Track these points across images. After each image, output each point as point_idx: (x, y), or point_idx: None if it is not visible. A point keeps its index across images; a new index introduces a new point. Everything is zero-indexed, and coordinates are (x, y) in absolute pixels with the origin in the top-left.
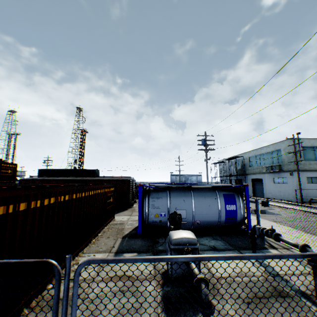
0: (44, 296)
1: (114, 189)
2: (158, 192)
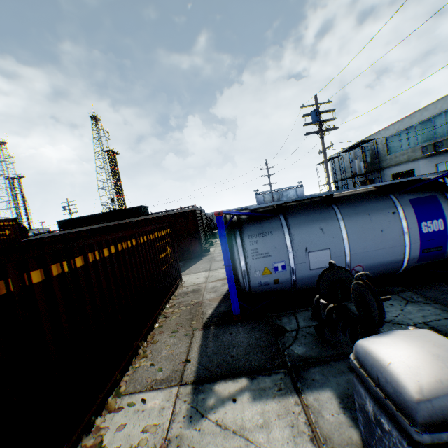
0: None
1: (169, 232)
2: (260, 222)
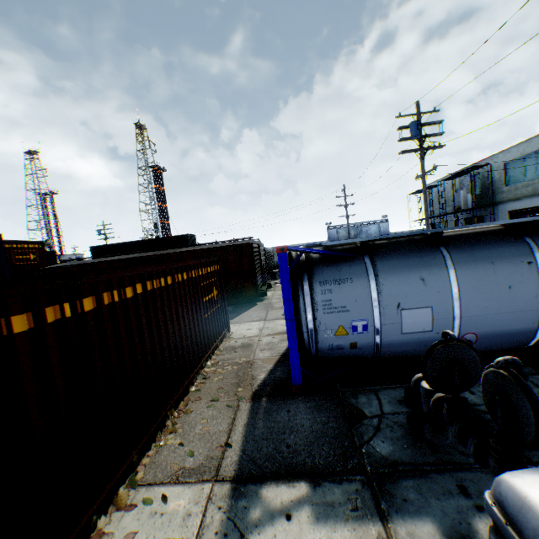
0: None
1: (217, 269)
2: (336, 264)
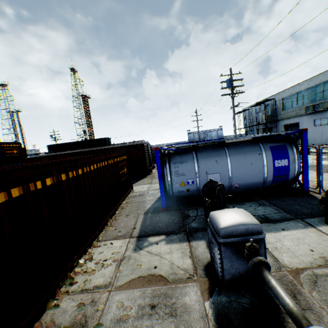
0: (42, 324)
1: (126, 158)
2: (180, 155)
